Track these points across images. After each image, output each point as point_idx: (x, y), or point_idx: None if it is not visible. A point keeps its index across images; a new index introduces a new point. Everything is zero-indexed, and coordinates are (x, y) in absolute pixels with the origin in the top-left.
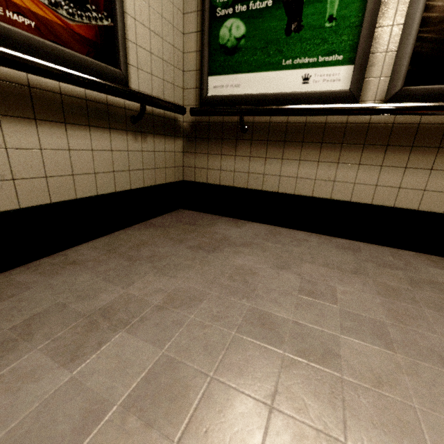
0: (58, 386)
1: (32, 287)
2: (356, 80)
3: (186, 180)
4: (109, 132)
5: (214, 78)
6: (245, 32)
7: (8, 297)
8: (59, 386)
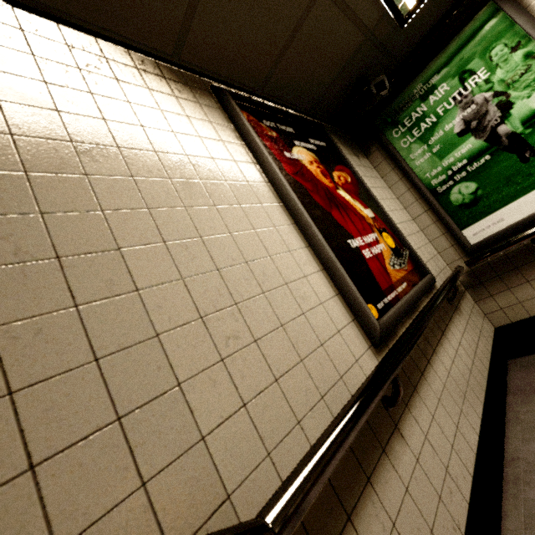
0: None
1: None
2: None
3: (499, 326)
4: (451, 322)
5: (468, 229)
6: (477, 185)
7: None
8: None
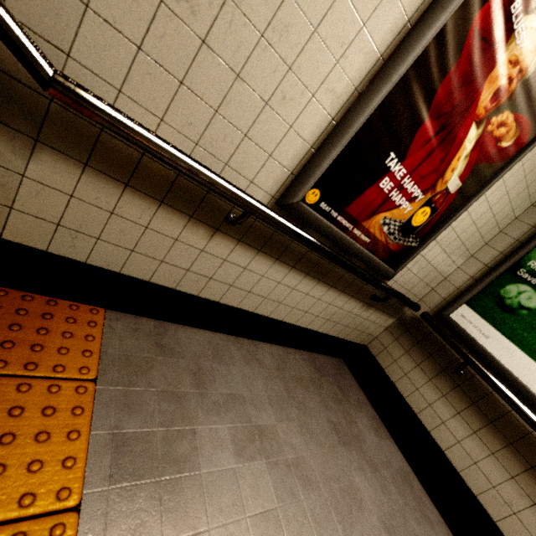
0: (228, 467)
1: (235, 365)
2: None
3: (369, 349)
4: (350, 298)
5: (469, 310)
6: (534, 308)
7: (225, 363)
8: (229, 468)
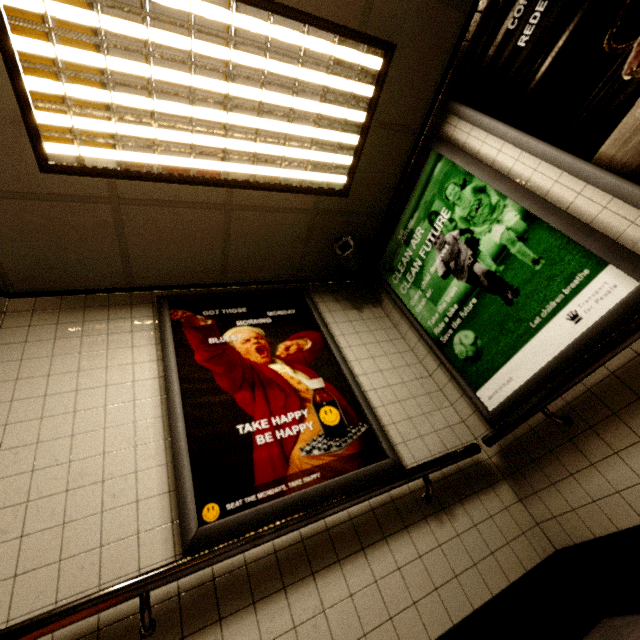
0: None
1: None
2: (633, 270)
3: (561, 548)
4: (406, 532)
5: (481, 390)
6: (474, 334)
7: None
8: None
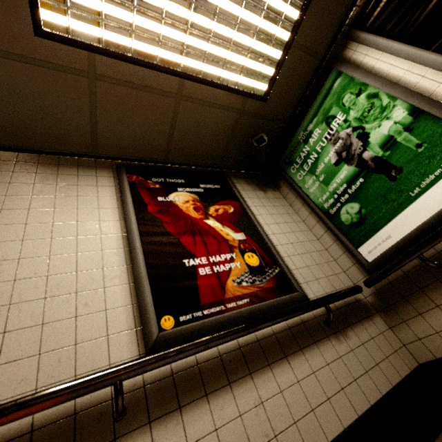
0: None
1: None
2: None
3: (423, 362)
4: (315, 346)
5: (362, 246)
6: (359, 205)
7: None
8: None
